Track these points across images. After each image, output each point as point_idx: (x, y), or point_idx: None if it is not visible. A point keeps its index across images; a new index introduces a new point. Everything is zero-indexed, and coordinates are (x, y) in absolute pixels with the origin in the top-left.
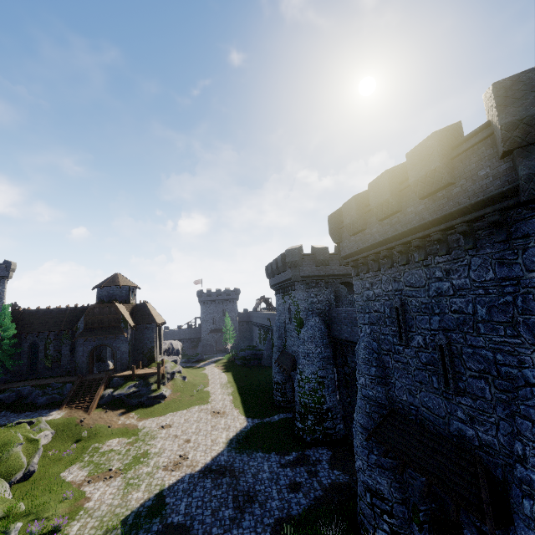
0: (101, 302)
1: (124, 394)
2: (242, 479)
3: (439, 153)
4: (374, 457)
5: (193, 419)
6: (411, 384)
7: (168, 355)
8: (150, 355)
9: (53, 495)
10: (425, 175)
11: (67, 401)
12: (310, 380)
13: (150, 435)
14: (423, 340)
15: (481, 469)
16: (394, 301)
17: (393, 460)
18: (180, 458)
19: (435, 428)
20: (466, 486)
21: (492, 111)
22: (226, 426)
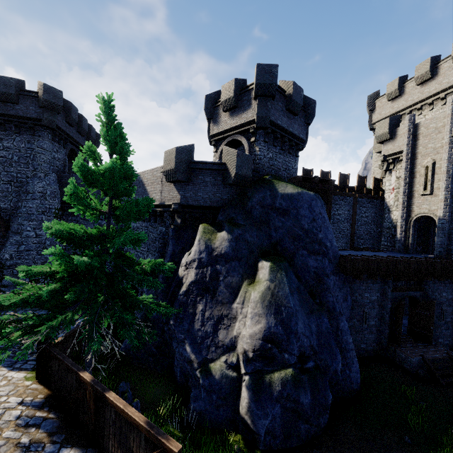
0: None
1: None
2: None
3: (16, 89)
4: None
5: None
6: None
7: None
8: None
9: None
10: (6, 93)
11: None
12: None
13: None
14: None
15: (1, 216)
16: None
17: None
18: None
19: None
20: None
21: (41, 91)
22: None
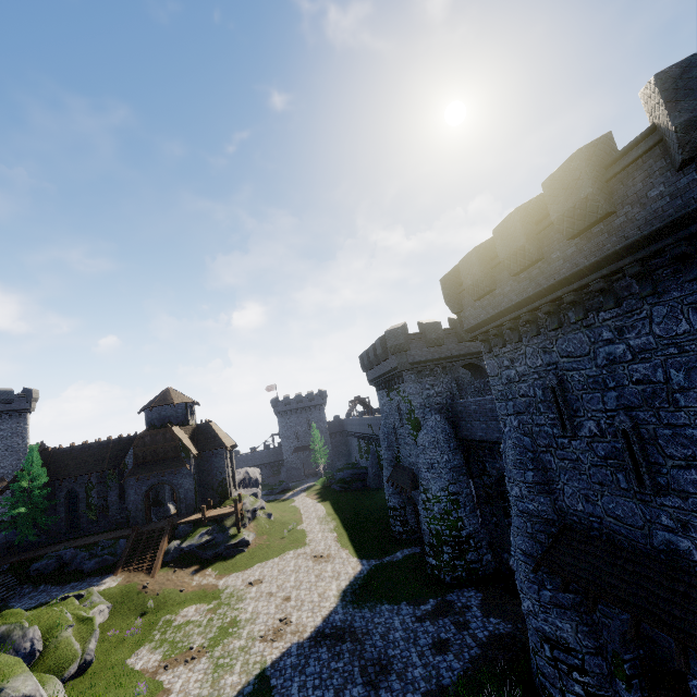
0: (152, 427)
1: (194, 545)
2: (367, 643)
3: (589, 176)
4: (547, 594)
5: (289, 568)
6: (587, 488)
7: (244, 488)
8: (221, 490)
9: (120, 690)
10: (574, 207)
11: (122, 563)
12: (440, 500)
13: (237, 597)
14: (596, 426)
15: None
16: (548, 379)
17: (575, 594)
18: (281, 623)
19: (631, 544)
20: (692, 619)
21: (658, 111)
22: (335, 574)
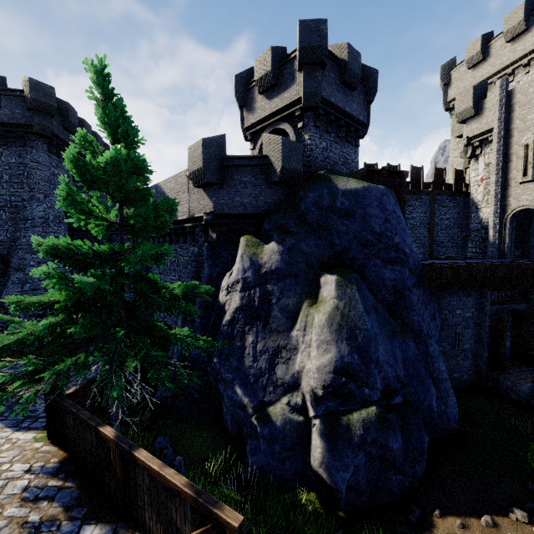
0: None
1: None
2: None
3: None
4: None
5: None
6: None
7: None
8: None
9: None
10: None
11: None
12: None
13: None
14: None
15: None
16: None
17: None
18: None
19: None
20: None
21: (27, 88)
22: None
